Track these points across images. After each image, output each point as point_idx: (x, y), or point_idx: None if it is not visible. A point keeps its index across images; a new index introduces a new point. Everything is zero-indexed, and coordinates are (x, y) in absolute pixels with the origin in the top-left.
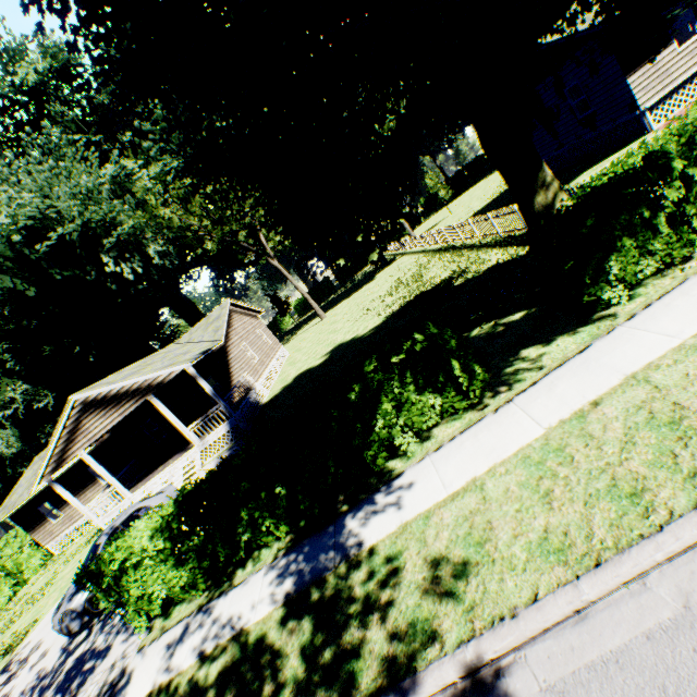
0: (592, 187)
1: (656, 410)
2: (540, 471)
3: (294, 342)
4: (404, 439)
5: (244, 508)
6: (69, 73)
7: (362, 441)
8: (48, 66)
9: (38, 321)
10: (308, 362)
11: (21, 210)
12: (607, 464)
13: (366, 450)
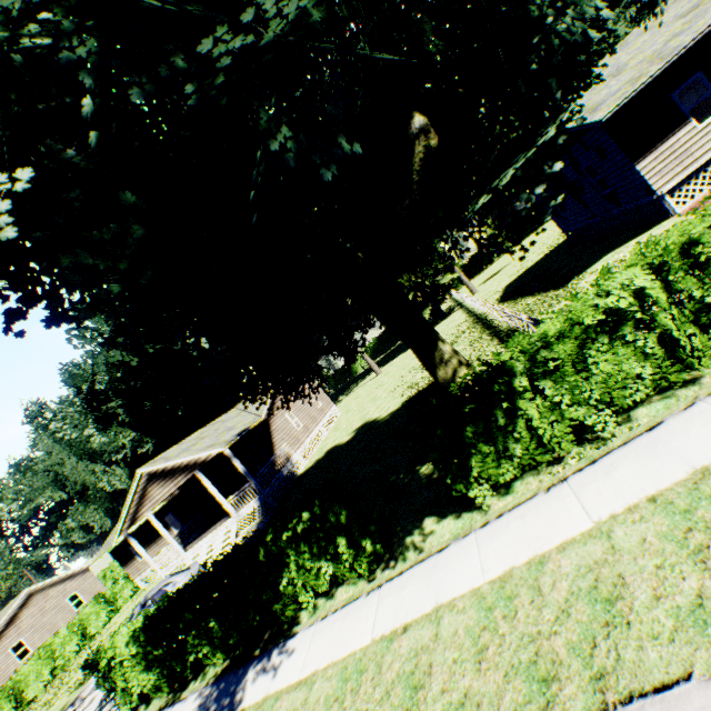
0: (468, 380)
1: (419, 664)
2: (341, 690)
3: (351, 397)
4: (306, 598)
5: (191, 632)
6: None
7: (273, 593)
8: None
9: (142, 382)
10: (342, 434)
11: None
12: (366, 710)
13: (276, 602)
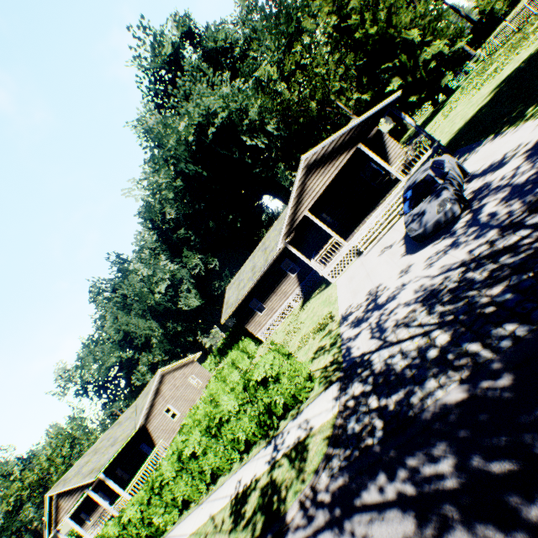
0: None
1: None
2: None
3: None
4: None
5: None
6: (191, 35)
7: None
8: (180, 35)
9: (204, 204)
10: (456, 125)
11: (196, 109)
12: None
13: None
